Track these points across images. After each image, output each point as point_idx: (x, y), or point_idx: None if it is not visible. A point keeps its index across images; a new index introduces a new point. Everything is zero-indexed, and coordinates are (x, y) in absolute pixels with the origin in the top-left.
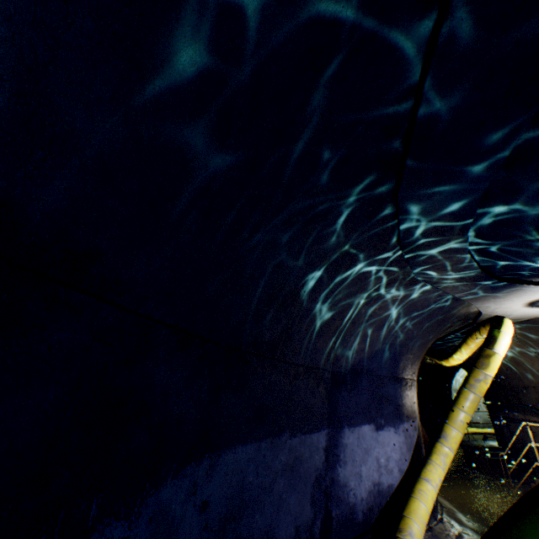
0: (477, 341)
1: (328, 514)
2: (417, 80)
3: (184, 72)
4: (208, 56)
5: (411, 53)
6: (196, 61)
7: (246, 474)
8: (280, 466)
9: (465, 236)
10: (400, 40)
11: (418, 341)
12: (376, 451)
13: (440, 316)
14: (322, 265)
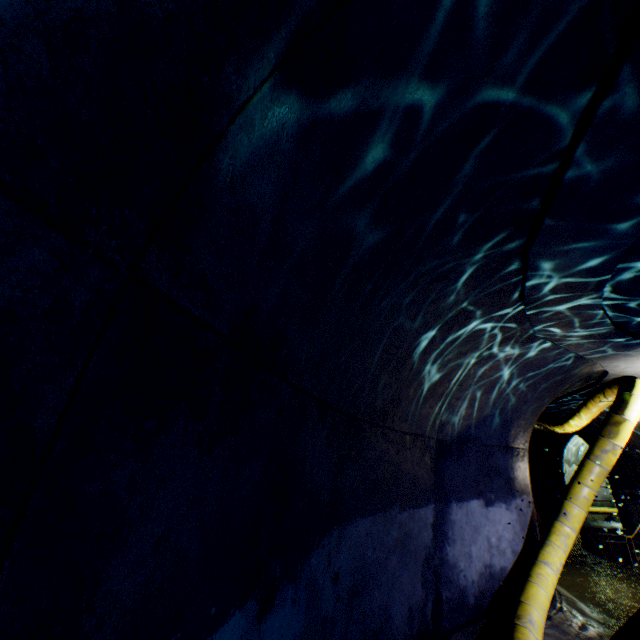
0: (600, 405)
1: (439, 596)
2: (566, 143)
3: (365, 169)
4: (385, 151)
5: (564, 120)
6: (376, 159)
7: (365, 548)
8: (391, 541)
9: (599, 291)
10: (555, 110)
11: (531, 405)
12: (487, 530)
13: (558, 376)
14: (436, 325)
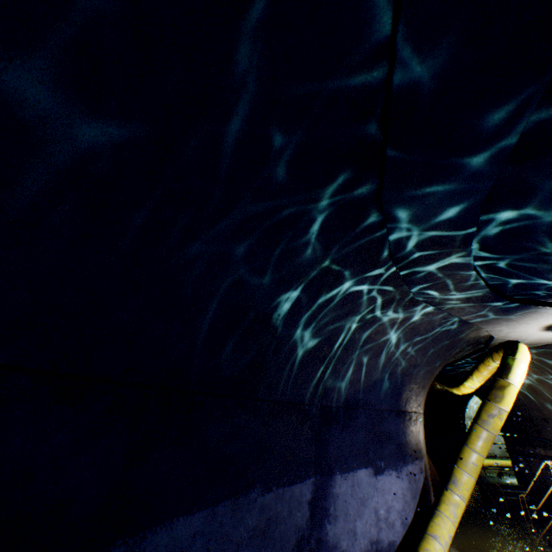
0: (489, 368)
1: None
2: (388, 36)
3: None
4: None
5: None
6: None
7: None
8: (245, 533)
9: (468, 249)
10: None
11: (423, 369)
12: (375, 501)
13: (446, 340)
14: (300, 284)
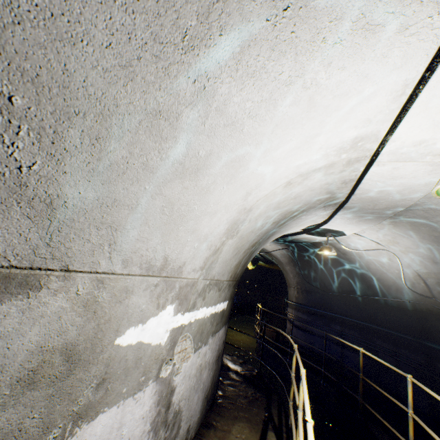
0: None
1: None
2: None
3: None
4: None
5: None
6: None
7: None
8: None
9: None
10: None
11: None
12: None
13: None
14: None
